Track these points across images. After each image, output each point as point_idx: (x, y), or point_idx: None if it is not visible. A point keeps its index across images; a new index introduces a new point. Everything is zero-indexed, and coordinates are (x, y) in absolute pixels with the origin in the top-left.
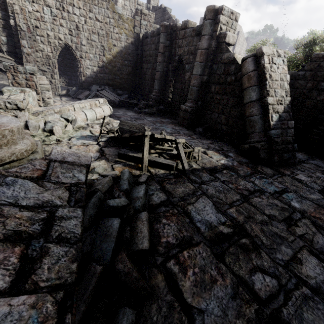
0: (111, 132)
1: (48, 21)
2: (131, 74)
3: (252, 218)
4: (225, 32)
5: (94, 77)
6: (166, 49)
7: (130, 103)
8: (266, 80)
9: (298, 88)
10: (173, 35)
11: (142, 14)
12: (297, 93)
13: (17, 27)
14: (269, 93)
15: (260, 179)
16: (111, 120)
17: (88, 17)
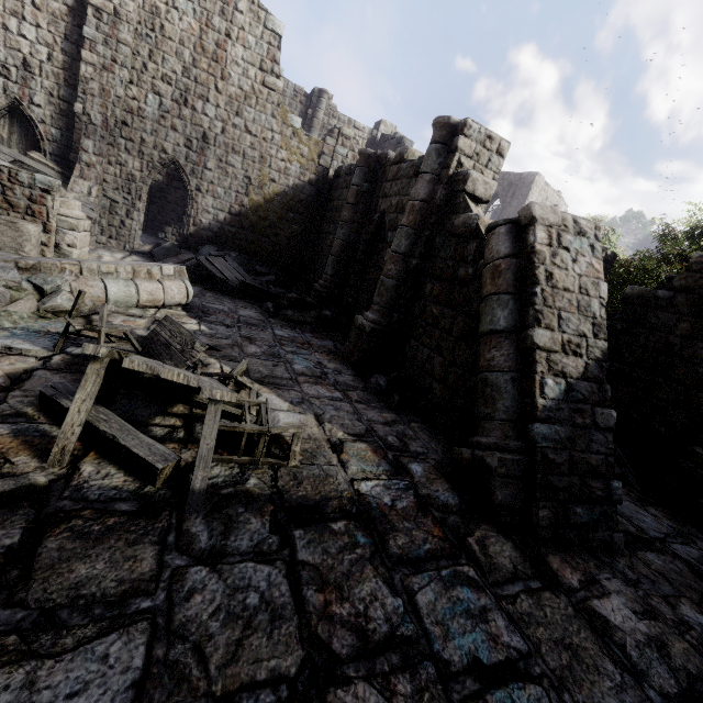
0: (113, 336)
1: (150, 117)
2: (297, 238)
3: None
4: (466, 171)
5: (216, 231)
6: (361, 198)
7: (265, 291)
8: (536, 284)
9: (656, 328)
10: (380, 174)
11: (340, 135)
12: (654, 341)
13: (85, 117)
14: (540, 318)
15: (446, 588)
16: (178, 315)
17: (231, 123)
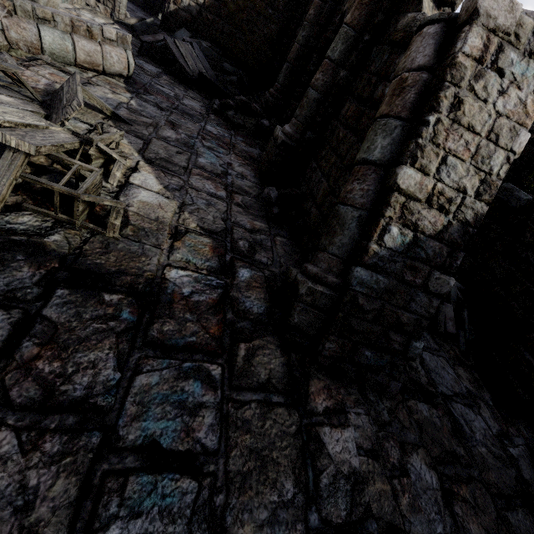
0: (11, 78)
1: None
2: (271, 41)
3: None
4: None
5: (194, 15)
6: None
7: (218, 88)
8: (433, 111)
9: None
10: None
11: None
12: None
13: None
14: (417, 155)
15: (177, 378)
16: (115, 85)
17: None
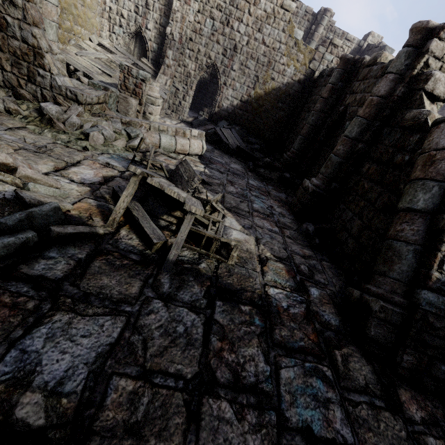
0: (155, 166)
1: (205, 35)
2: (281, 121)
3: (133, 441)
4: (431, 71)
5: (230, 112)
6: (333, 93)
7: (250, 154)
8: None
9: None
10: (353, 75)
11: (330, 44)
12: None
13: (171, 36)
14: None
15: (304, 375)
16: (195, 161)
17: (253, 37)
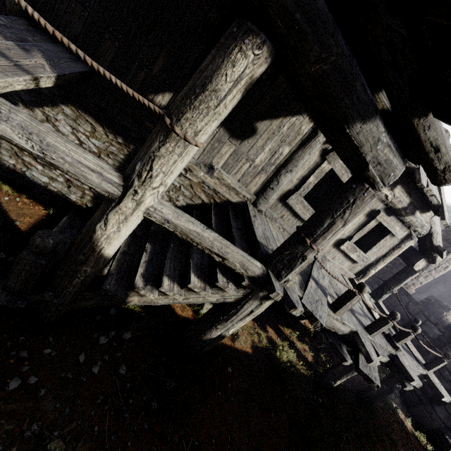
0: None
1: None
2: None
3: None
4: None
5: None
6: None
7: None
8: None
9: None
10: None
11: None
12: None
13: None
14: None
15: None
16: None
17: None
